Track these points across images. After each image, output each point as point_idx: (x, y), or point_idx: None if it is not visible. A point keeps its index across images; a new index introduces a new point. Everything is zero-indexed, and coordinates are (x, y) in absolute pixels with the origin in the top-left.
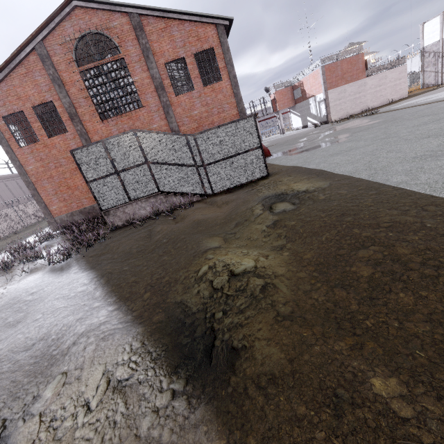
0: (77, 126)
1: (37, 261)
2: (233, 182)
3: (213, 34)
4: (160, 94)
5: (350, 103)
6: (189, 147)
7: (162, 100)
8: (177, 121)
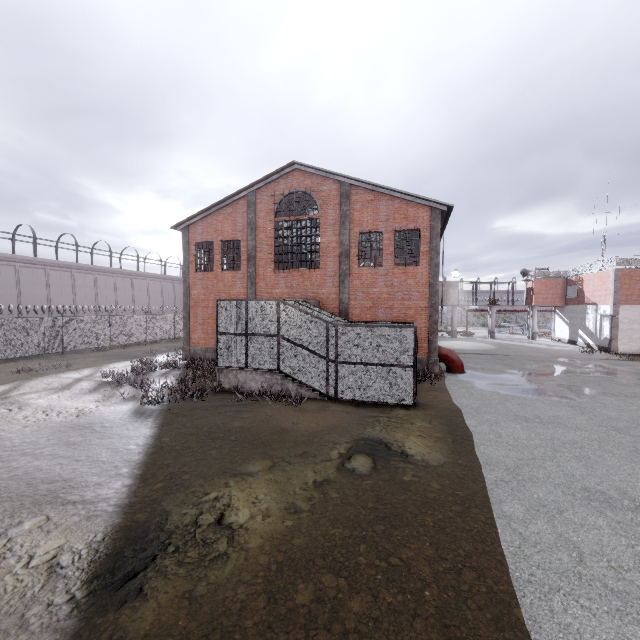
0: (250, 268)
1: (142, 389)
2: (365, 394)
3: (425, 216)
4: (342, 260)
5: None
6: (327, 336)
7: (342, 268)
8: (351, 293)
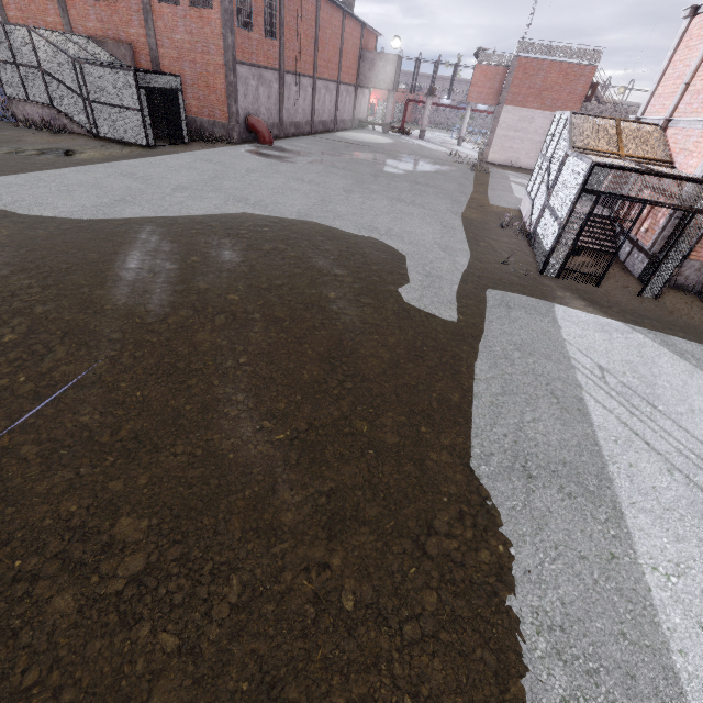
0: None
1: None
2: (117, 134)
3: None
4: None
5: (530, 146)
6: (75, 73)
7: (143, 1)
8: (158, 37)
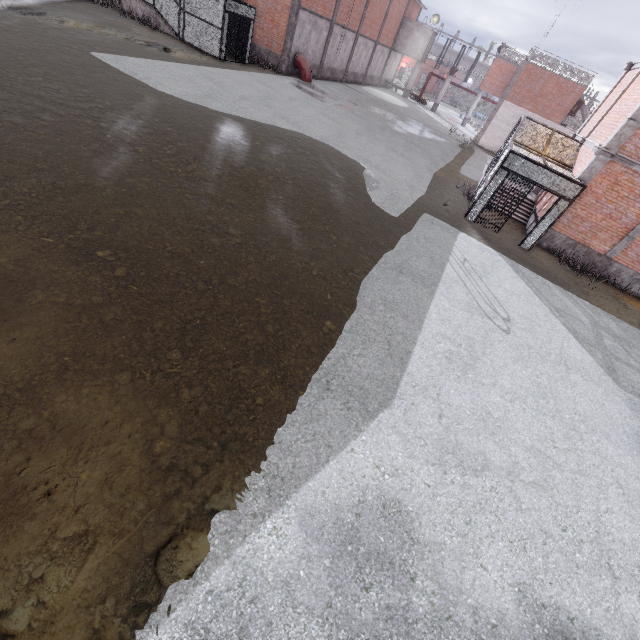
0: None
1: None
2: (198, 43)
3: None
4: None
5: None
6: None
7: None
8: None
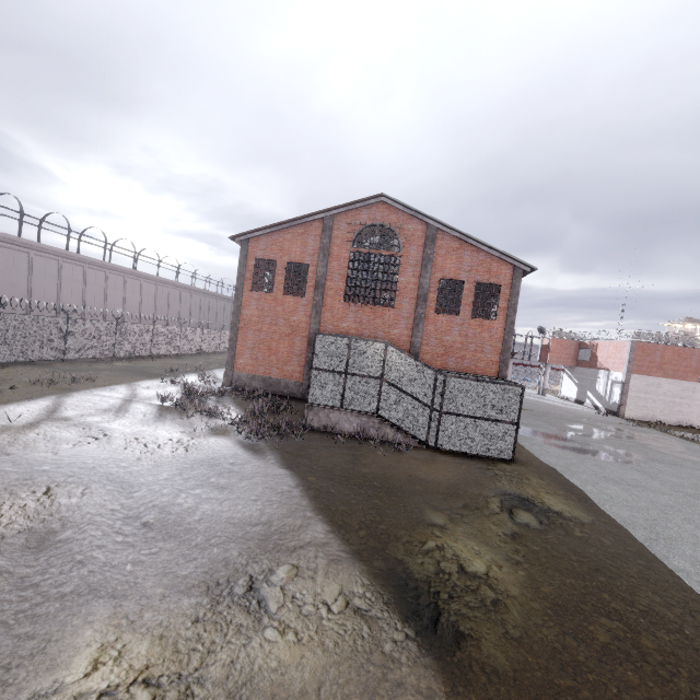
0: (317, 296)
1: (216, 419)
2: (465, 446)
3: (507, 273)
4: (419, 303)
5: (662, 405)
6: (434, 385)
7: (418, 311)
8: (423, 337)
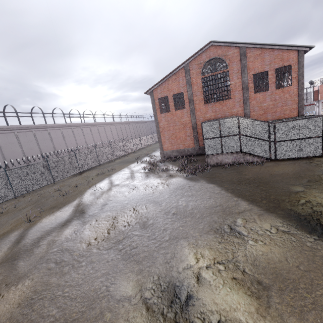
0: (191, 106)
1: (169, 172)
2: (292, 155)
3: (294, 56)
4: (244, 92)
5: None
6: (268, 129)
7: (244, 96)
8: (250, 108)
